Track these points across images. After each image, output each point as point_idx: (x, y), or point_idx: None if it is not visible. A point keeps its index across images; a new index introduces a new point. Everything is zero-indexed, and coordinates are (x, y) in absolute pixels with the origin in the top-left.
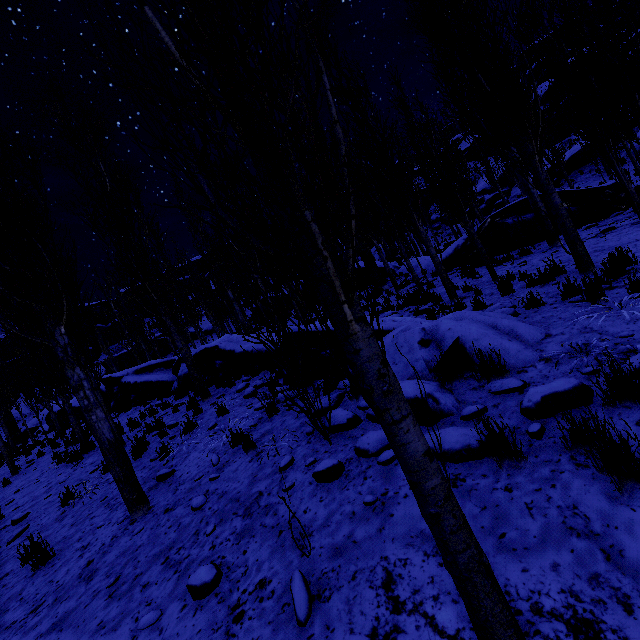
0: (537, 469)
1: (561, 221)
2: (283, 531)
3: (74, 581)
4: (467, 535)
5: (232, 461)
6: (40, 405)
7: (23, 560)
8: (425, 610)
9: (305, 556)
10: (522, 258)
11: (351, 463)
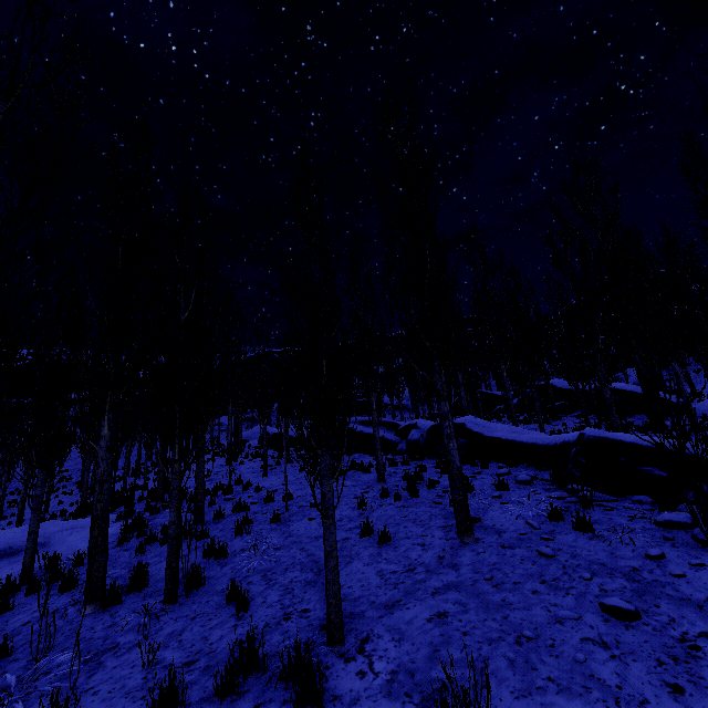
0: None
1: None
2: (703, 606)
3: (437, 564)
4: None
5: (561, 532)
6: (245, 423)
7: (361, 533)
8: None
9: None
10: None
11: None
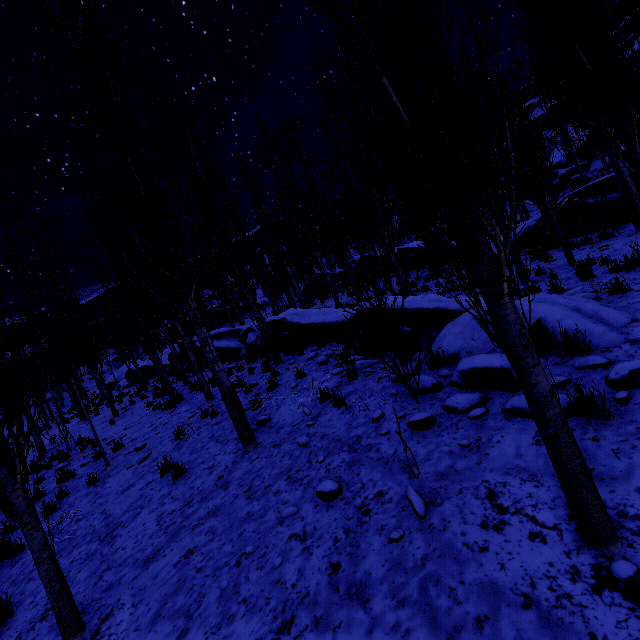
0: (623, 426)
1: None
2: (389, 462)
3: (213, 488)
4: (577, 450)
5: (324, 413)
6: (116, 364)
7: (162, 473)
8: (526, 512)
9: (413, 478)
10: (603, 242)
11: (441, 417)
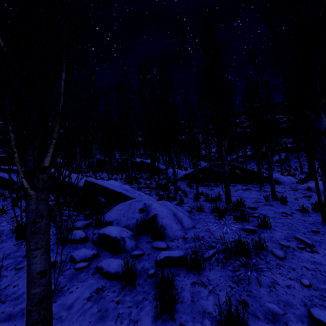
0: (138, 295)
1: (225, 178)
2: None
3: None
4: None
5: (5, 241)
6: None
7: None
8: None
9: None
10: (213, 187)
11: (62, 263)
